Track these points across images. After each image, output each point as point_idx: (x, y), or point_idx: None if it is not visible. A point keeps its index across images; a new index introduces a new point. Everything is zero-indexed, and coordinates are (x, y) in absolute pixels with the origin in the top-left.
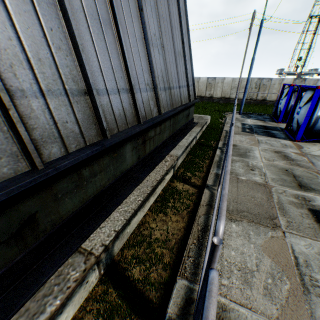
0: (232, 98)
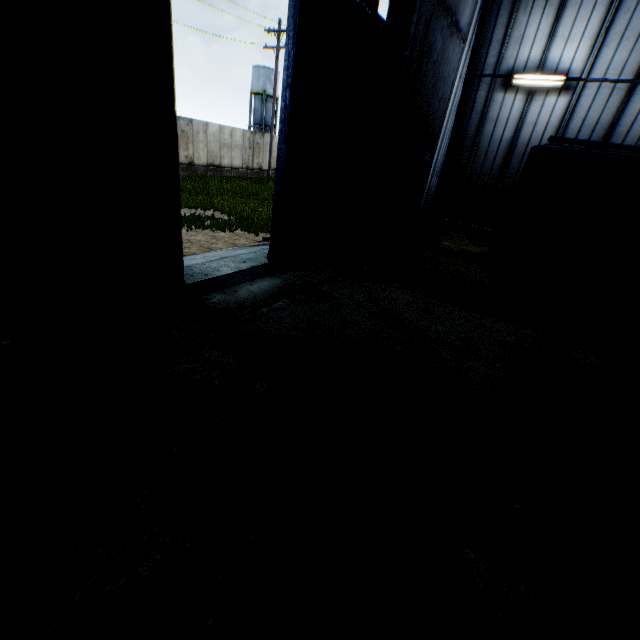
0: (225, 167)
